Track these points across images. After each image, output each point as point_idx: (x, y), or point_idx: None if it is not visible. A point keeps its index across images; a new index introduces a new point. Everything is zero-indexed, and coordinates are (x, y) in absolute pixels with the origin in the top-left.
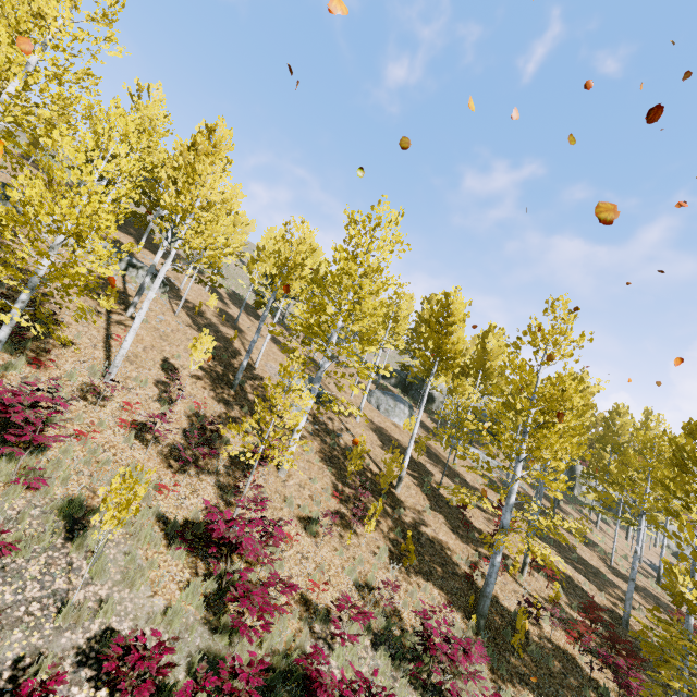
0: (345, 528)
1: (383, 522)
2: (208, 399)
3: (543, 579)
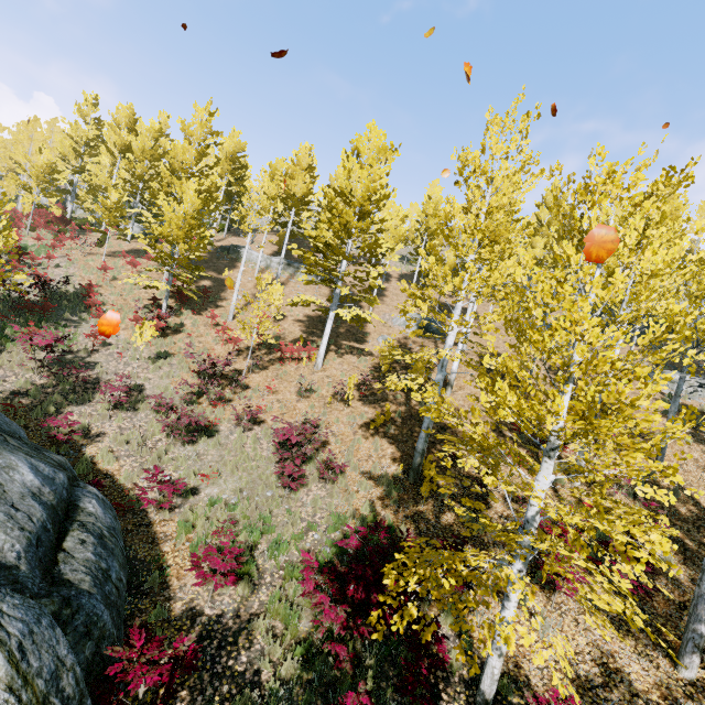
0: (340, 401)
1: (393, 407)
2: (297, 331)
3: (622, 498)
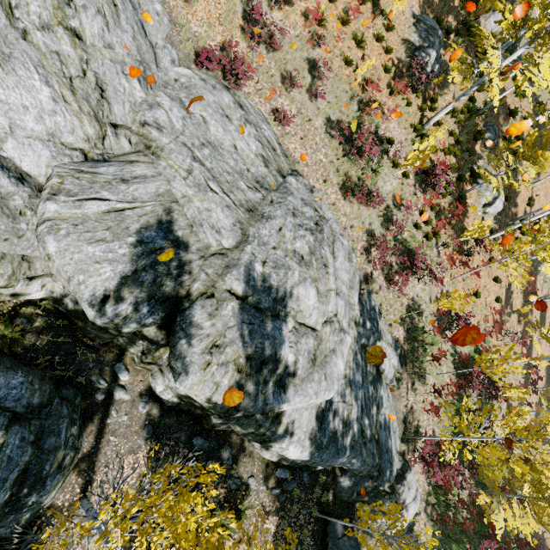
0: None
1: None
2: (544, 382)
3: None
